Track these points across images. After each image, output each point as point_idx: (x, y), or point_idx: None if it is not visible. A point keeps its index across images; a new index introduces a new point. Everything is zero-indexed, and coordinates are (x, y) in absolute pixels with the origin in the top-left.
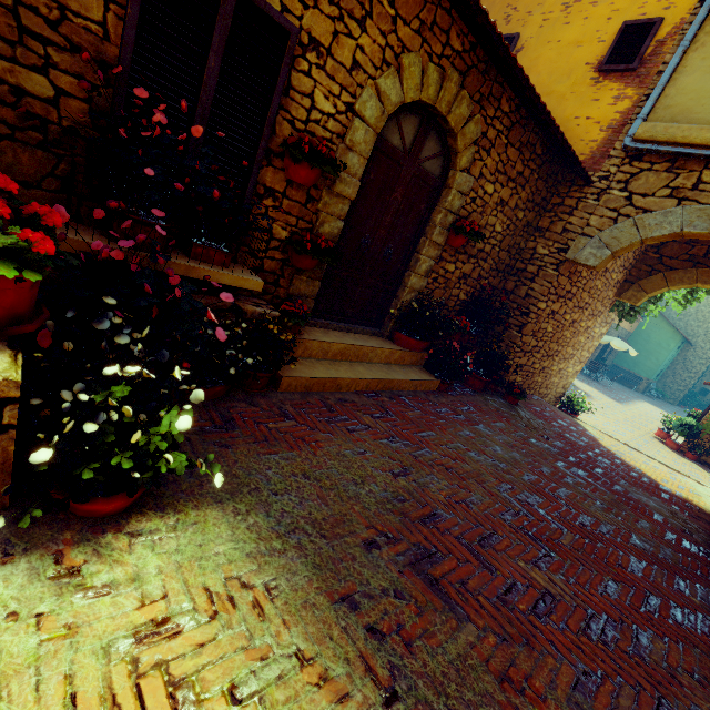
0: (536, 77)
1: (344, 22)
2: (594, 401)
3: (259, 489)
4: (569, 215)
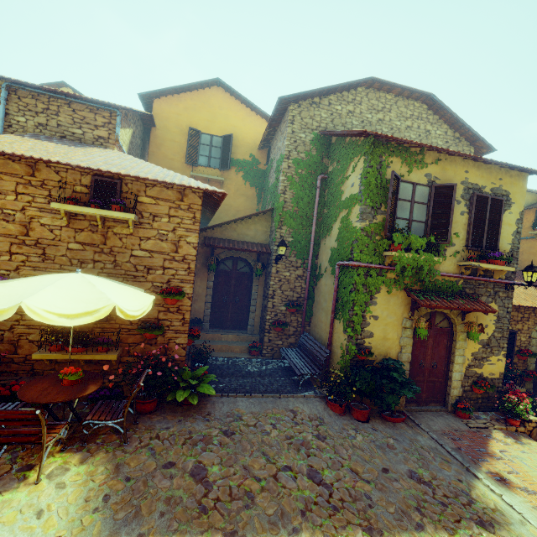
0: None
1: (524, 322)
2: None
3: None
4: None
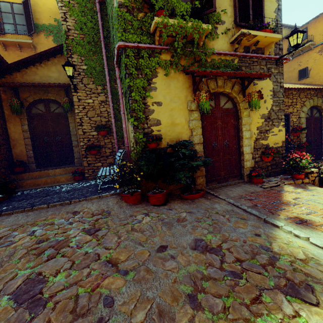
0: (322, 73)
1: (293, 106)
2: None
3: None
4: None
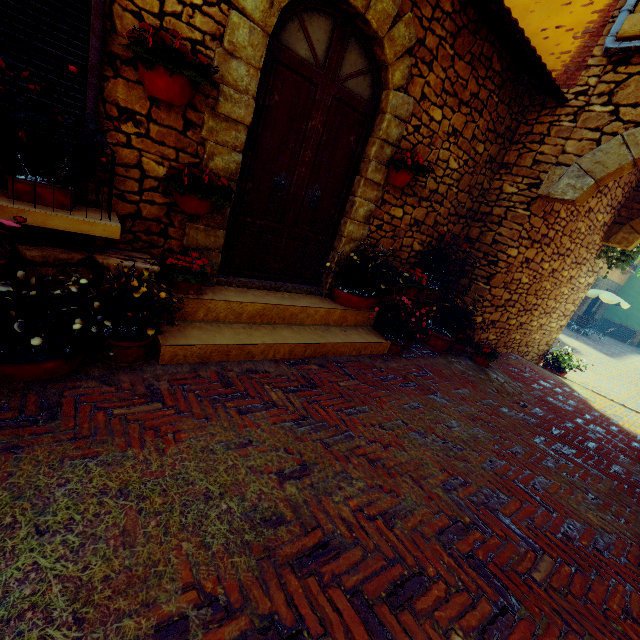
0: None
1: None
2: (583, 356)
3: (15, 525)
4: (540, 144)
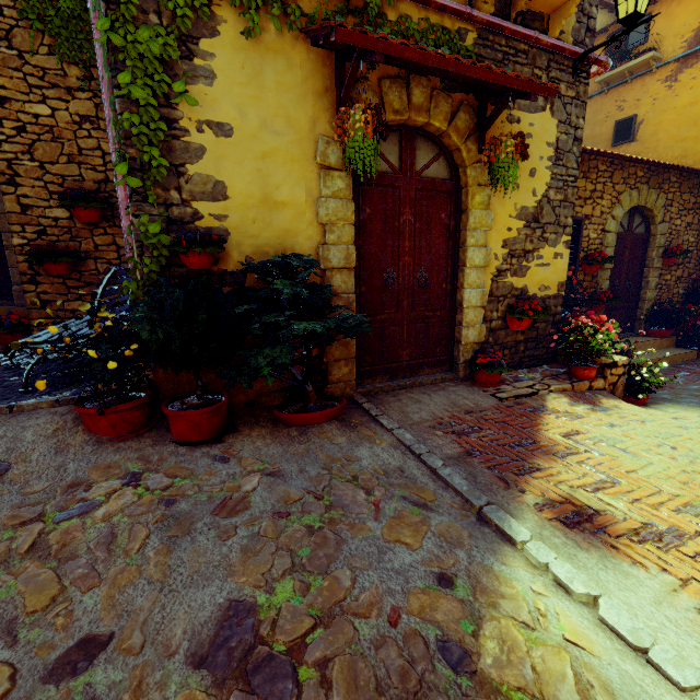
0: (665, 134)
1: (595, 202)
2: None
3: (672, 400)
4: None
